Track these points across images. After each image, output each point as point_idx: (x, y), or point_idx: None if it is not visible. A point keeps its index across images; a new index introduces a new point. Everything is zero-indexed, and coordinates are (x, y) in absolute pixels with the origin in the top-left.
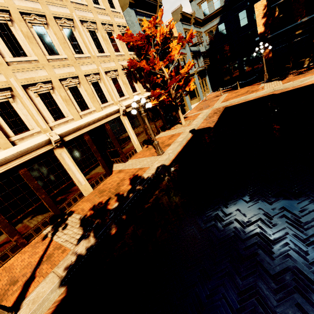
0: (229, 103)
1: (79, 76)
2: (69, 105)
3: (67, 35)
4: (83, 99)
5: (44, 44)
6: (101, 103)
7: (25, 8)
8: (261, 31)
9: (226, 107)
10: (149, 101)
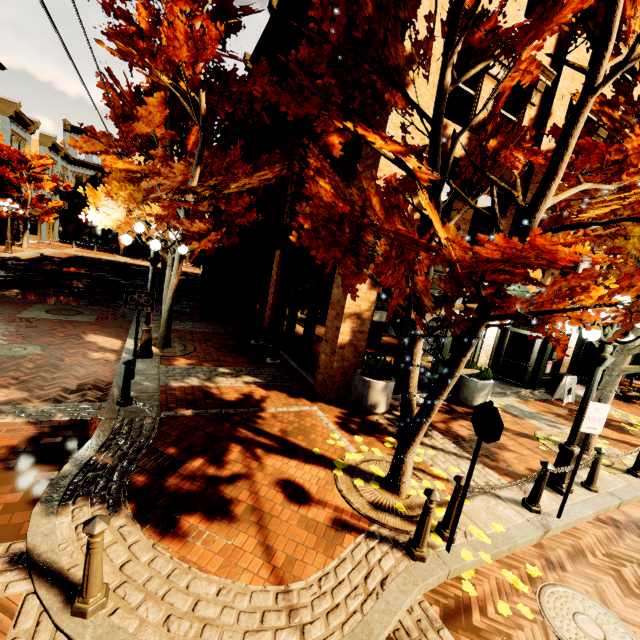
0: (83, 254)
1: None
2: None
3: None
4: None
5: None
6: None
7: None
8: None
9: (78, 255)
10: None
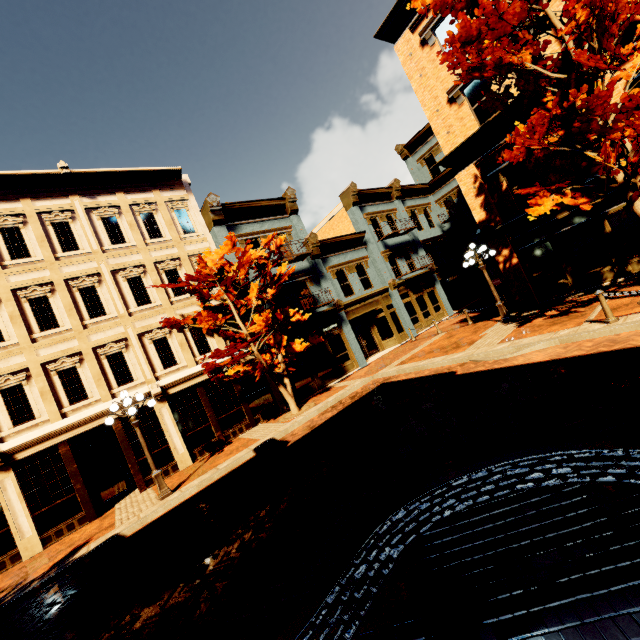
0: (397, 372)
1: (82, 352)
2: (46, 400)
3: (85, 295)
4: (81, 384)
5: (40, 318)
6: (117, 386)
7: (23, 282)
8: (481, 218)
9: (380, 384)
10: (238, 365)
